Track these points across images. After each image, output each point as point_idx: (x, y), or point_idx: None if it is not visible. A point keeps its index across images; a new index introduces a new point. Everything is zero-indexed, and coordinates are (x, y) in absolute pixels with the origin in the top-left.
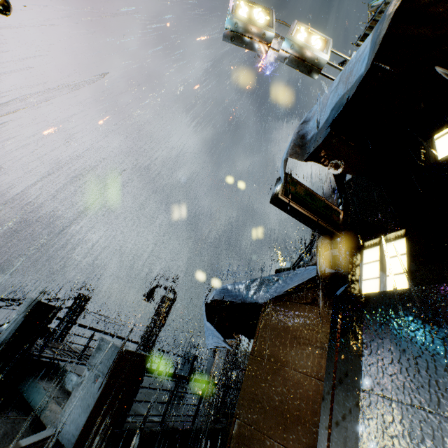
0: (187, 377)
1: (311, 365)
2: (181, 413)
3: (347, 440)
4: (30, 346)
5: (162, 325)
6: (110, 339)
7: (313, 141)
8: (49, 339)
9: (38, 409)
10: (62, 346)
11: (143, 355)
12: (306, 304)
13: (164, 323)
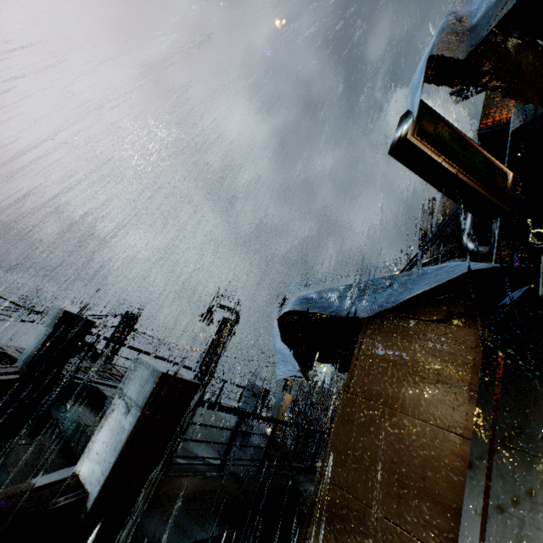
0: (251, 414)
1: (446, 412)
2: (245, 454)
3: (524, 540)
4: (61, 365)
5: (223, 352)
6: (148, 360)
7: (486, 21)
8: (84, 358)
9: (71, 439)
10: (109, 369)
11: (191, 383)
12: (437, 321)
13: (224, 349)
